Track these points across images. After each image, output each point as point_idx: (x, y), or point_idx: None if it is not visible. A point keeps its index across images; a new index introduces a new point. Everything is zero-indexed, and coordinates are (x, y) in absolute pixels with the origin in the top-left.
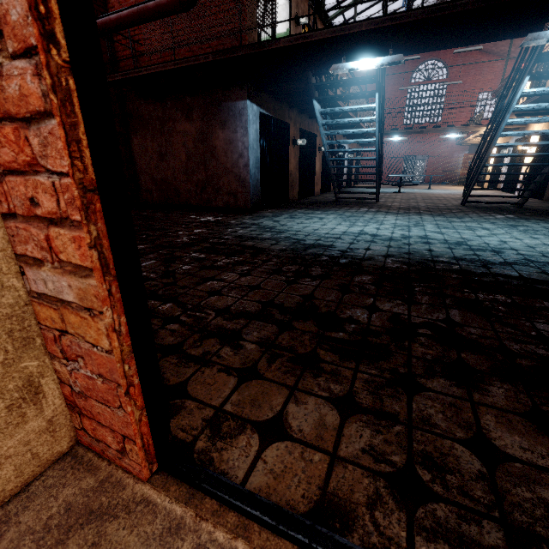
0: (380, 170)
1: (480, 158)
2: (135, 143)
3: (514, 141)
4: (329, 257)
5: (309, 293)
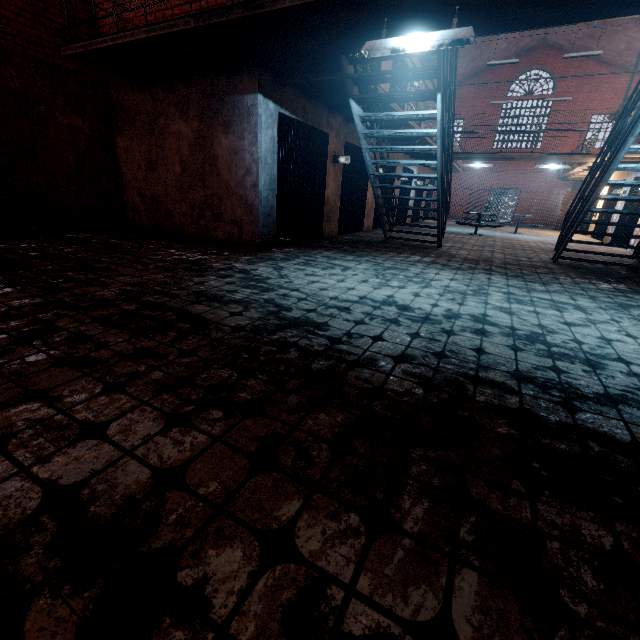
0: (445, 205)
1: (584, 199)
2: (120, 145)
3: (633, 179)
4: (301, 353)
5: (181, 464)
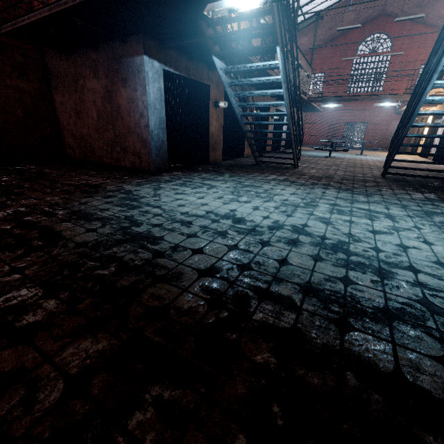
0: (299, 135)
1: (403, 127)
2: (57, 100)
3: None
4: (117, 269)
5: None
